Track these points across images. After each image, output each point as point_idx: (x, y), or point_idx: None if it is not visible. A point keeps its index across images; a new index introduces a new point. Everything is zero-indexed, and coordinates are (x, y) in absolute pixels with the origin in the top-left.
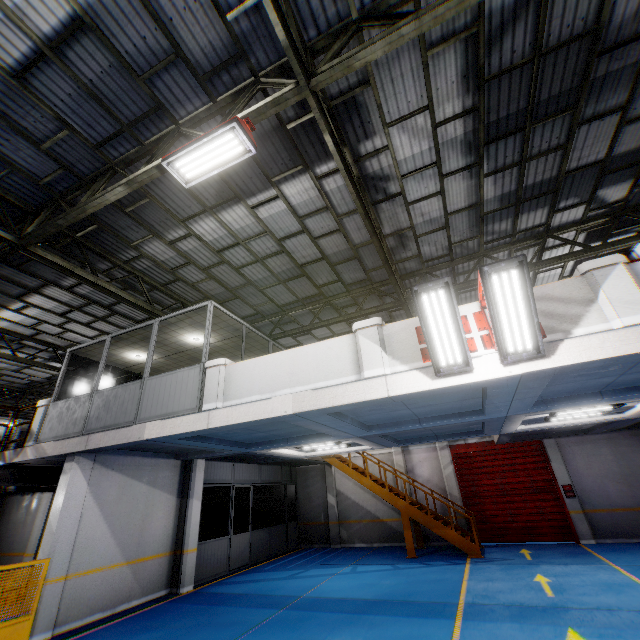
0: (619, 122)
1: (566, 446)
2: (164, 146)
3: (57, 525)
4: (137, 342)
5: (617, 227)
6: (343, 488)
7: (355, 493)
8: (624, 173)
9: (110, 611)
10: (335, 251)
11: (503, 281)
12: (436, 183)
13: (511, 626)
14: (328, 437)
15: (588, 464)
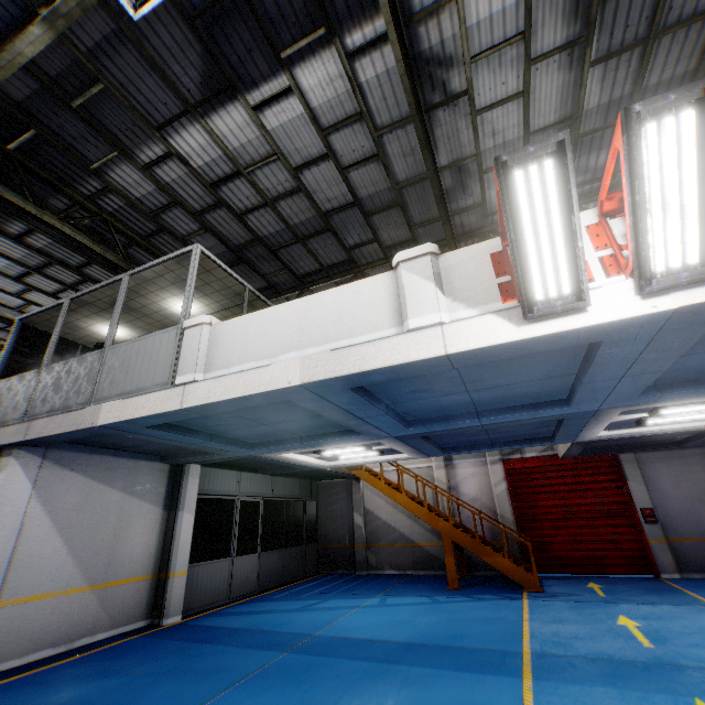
0: None
1: (648, 462)
2: None
3: None
4: (107, 309)
5: None
6: (372, 507)
7: (387, 513)
8: None
9: (65, 647)
10: (371, 192)
11: (664, 136)
12: (519, 75)
13: (607, 693)
14: (354, 436)
15: (674, 484)
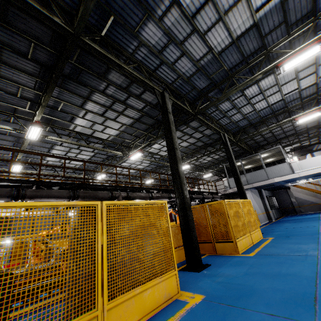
0: None
1: None
2: (285, 114)
3: (252, 204)
4: (245, 159)
5: None
6: (297, 196)
7: (303, 197)
8: None
9: (264, 223)
10: (310, 121)
11: None
12: None
13: None
14: (319, 176)
15: None
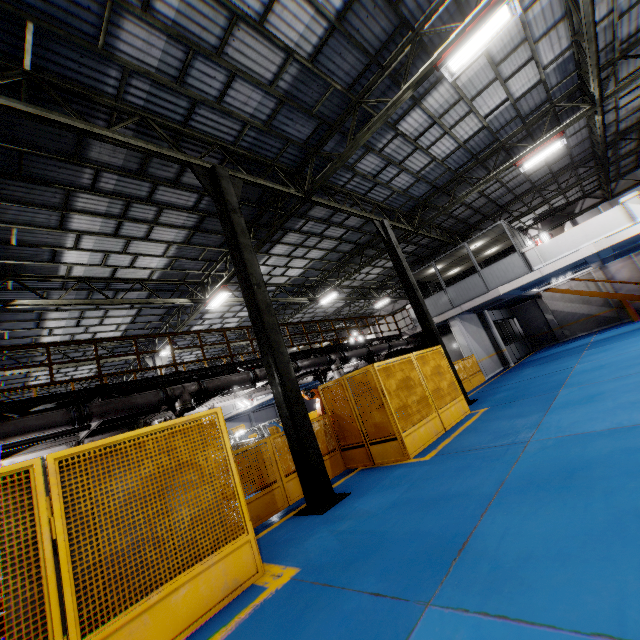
0: None
1: None
2: (497, 157)
3: (466, 344)
4: (443, 260)
5: None
6: (555, 308)
7: (567, 307)
8: None
9: (494, 373)
10: (555, 157)
11: None
12: None
13: None
14: (582, 266)
15: None
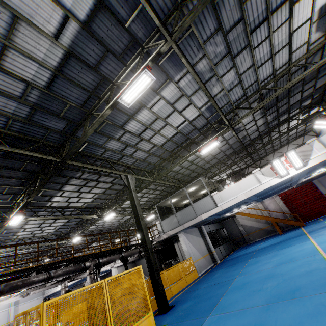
0: (301, 93)
1: (321, 180)
2: (190, 146)
3: (187, 249)
4: (175, 196)
5: (311, 108)
6: (243, 223)
7: (249, 223)
8: (307, 98)
9: (206, 269)
10: (224, 148)
11: (290, 154)
12: (254, 123)
13: (320, 229)
14: (246, 203)
15: None
